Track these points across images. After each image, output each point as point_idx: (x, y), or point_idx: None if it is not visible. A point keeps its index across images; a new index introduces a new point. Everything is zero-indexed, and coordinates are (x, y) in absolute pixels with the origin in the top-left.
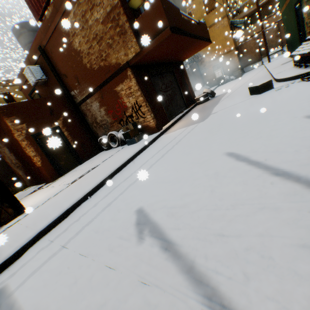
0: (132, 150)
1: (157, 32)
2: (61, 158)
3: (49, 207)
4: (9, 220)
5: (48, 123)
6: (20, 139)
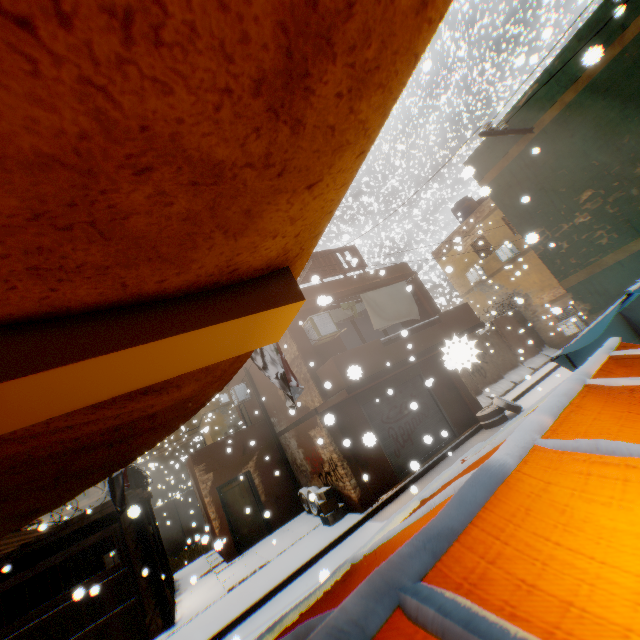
0: (309, 550)
1: (337, 387)
2: (245, 521)
3: (186, 633)
4: (155, 633)
5: (237, 467)
6: (203, 493)
